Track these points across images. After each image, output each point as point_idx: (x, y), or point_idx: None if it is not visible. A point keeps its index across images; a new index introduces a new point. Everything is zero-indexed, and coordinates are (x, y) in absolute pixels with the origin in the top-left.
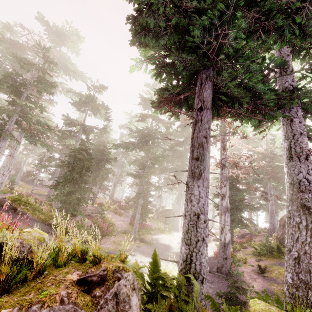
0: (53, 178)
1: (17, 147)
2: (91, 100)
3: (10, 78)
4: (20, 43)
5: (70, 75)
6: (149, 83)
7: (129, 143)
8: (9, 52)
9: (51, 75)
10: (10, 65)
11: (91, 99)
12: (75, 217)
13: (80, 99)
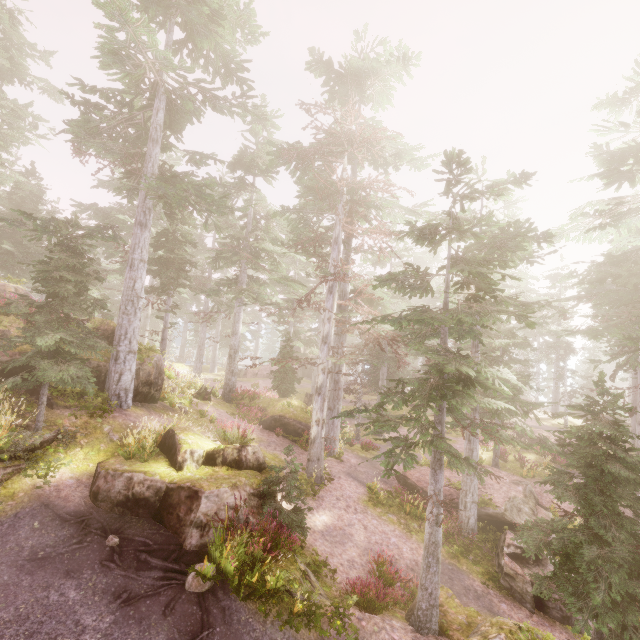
0: (371, 383)
1: (340, 366)
2: (511, 236)
3: (393, 281)
4: (316, 149)
5: (388, 165)
6: (615, 93)
7: (618, 320)
8: (305, 181)
9: (481, 237)
10: (315, 210)
11: (515, 234)
12: (543, 565)
13: (491, 246)
